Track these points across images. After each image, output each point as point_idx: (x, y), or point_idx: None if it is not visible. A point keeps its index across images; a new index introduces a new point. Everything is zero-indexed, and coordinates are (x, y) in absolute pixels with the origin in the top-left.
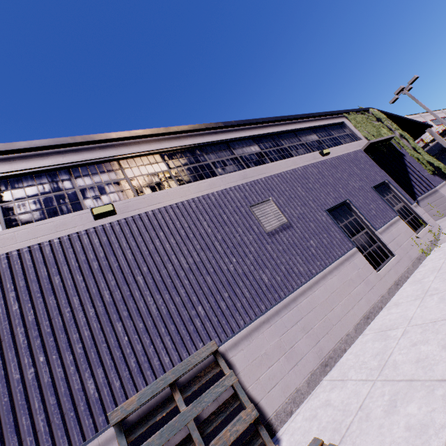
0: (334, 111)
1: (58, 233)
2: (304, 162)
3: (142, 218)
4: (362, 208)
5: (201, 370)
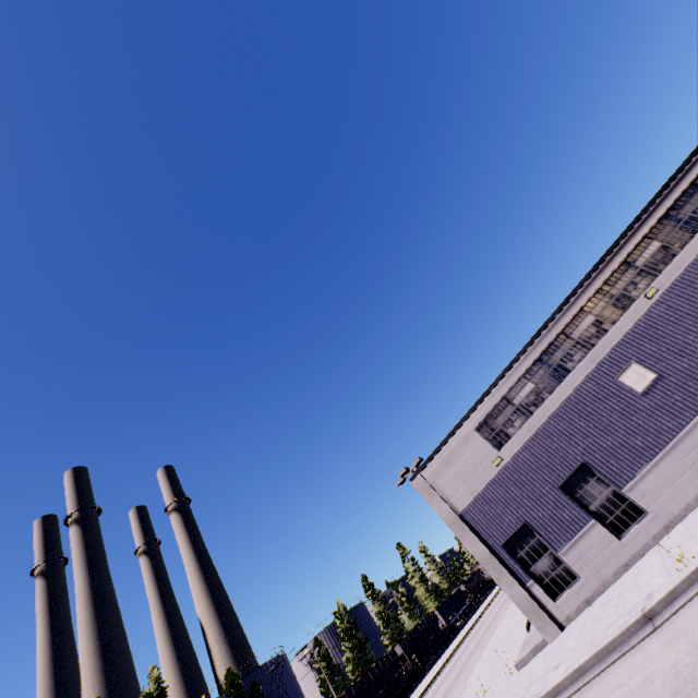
0: None
1: (638, 315)
2: None
3: (675, 284)
4: None
5: None
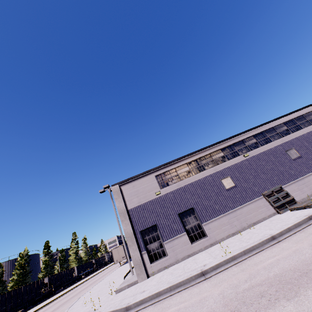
0: None
1: (238, 161)
2: (307, 130)
3: (254, 156)
4: None
5: (277, 190)
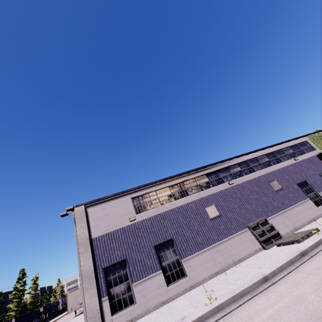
0: (301, 136)
1: (223, 188)
2: (287, 164)
3: (239, 185)
4: (313, 183)
5: (262, 222)
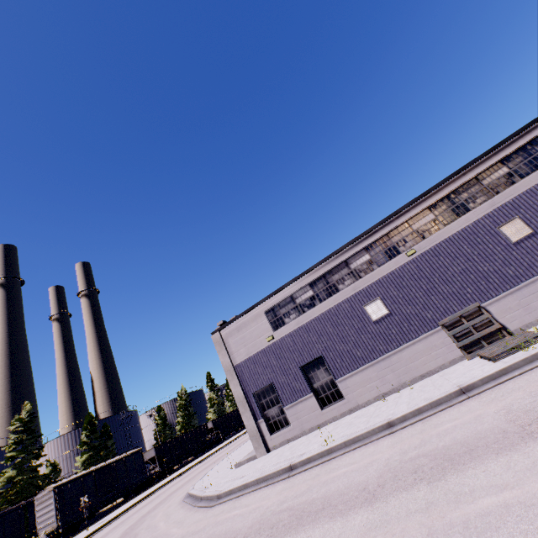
0: None
1: (396, 265)
2: None
3: (429, 252)
4: None
5: (472, 313)
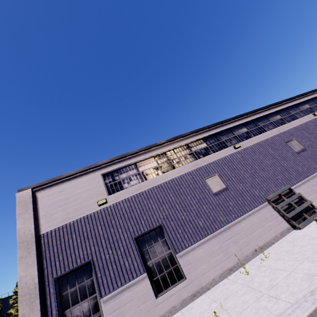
0: (316, 89)
1: (227, 153)
2: (305, 120)
3: (248, 148)
4: None
5: (285, 193)
